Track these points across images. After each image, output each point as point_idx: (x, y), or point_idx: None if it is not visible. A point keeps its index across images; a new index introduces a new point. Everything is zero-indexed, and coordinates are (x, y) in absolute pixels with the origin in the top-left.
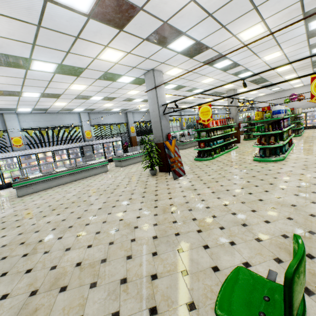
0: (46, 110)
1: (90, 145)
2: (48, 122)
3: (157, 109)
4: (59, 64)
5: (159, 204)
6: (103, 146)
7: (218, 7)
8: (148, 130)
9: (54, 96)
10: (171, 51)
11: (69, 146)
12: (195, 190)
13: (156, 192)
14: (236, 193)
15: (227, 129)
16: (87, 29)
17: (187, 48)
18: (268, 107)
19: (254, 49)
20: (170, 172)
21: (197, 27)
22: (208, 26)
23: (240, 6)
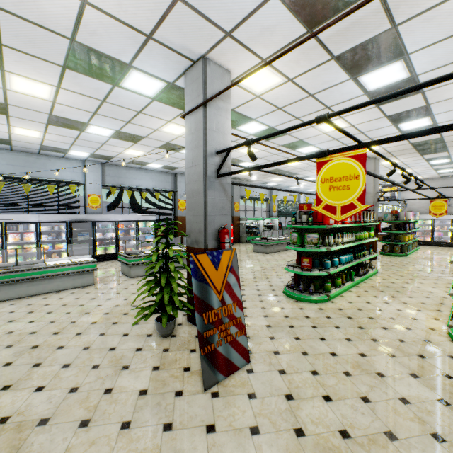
0: (10, 144)
1: (92, 222)
2: (16, 167)
3: (202, 160)
4: None
5: None
6: (117, 228)
7: None
8: None
9: None
10: None
11: (43, 219)
12: None
13: None
14: None
15: (362, 232)
16: None
17: None
18: None
19: None
20: None
21: None
22: None
23: None
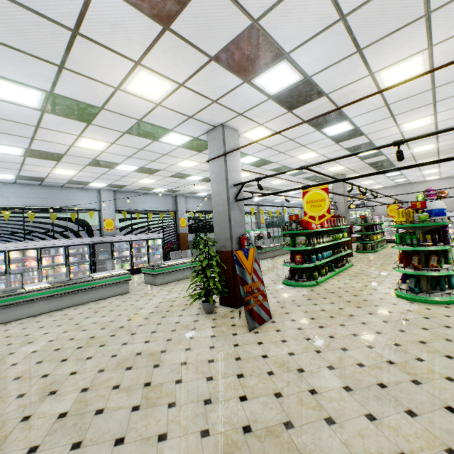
0: (42, 181)
1: (109, 243)
2: (44, 199)
3: (225, 190)
4: (47, 92)
5: (215, 422)
6: (131, 246)
7: (362, 0)
8: (208, 224)
9: (51, 157)
10: (258, 92)
11: (71, 242)
12: (301, 373)
13: (209, 369)
14: (411, 403)
15: (337, 234)
16: (95, 13)
17: (287, 90)
18: (422, 202)
19: (394, 106)
20: (241, 308)
21: (312, 44)
22: (332, 46)
23: (402, 4)
